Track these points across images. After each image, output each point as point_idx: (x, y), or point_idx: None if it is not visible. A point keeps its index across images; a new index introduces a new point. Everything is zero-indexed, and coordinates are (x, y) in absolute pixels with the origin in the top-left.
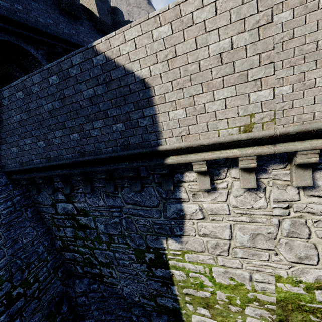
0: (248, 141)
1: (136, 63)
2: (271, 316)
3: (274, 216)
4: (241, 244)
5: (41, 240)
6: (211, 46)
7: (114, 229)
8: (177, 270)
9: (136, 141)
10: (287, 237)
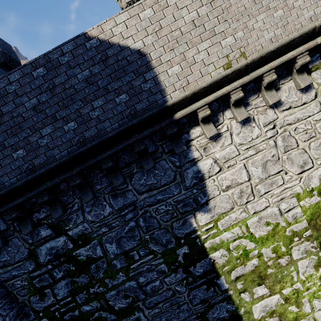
0: (232, 74)
1: (130, 39)
2: (312, 244)
3: (269, 138)
4: (259, 179)
5: None
6: (185, 17)
7: (131, 240)
8: (216, 251)
9: (143, 106)
10: (285, 153)
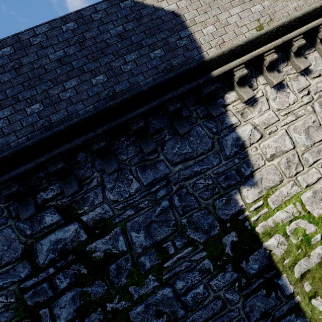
0: (265, 36)
1: (164, 2)
2: None
3: (306, 104)
4: (304, 146)
5: None
6: None
7: (163, 226)
8: (271, 237)
9: (179, 61)
10: None
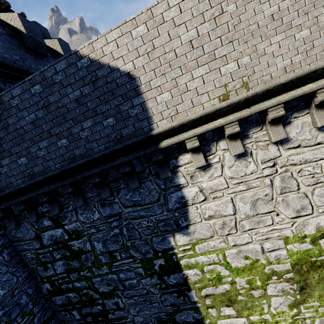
0: (228, 107)
1: (120, 60)
2: (292, 286)
3: (266, 176)
4: (245, 215)
5: (23, 288)
6: (181, 36)
7: (114, 243)
8: (191, 269)
9: (129, 132)
10: (281, 194)
